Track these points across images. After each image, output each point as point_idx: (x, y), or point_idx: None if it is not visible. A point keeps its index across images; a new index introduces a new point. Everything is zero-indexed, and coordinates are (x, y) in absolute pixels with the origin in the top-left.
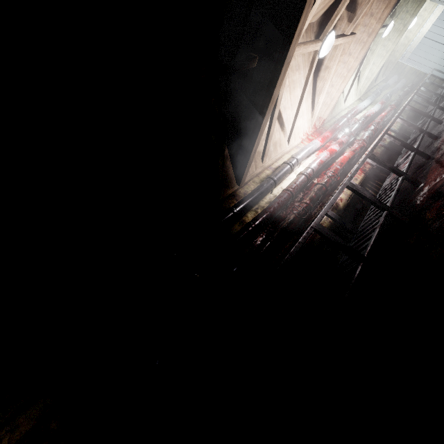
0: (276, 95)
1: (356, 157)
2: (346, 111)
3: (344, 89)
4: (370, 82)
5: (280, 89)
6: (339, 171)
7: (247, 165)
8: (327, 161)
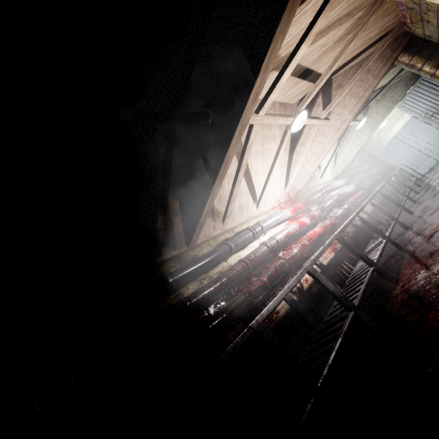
0: (231, 156)
1: (328, 233)
2: (322, 186)
3: (321, 166)
4: (345, 164)
5: (245, 152)
6: (307, 247)
7: (197, 226)
8: (295, 233)
